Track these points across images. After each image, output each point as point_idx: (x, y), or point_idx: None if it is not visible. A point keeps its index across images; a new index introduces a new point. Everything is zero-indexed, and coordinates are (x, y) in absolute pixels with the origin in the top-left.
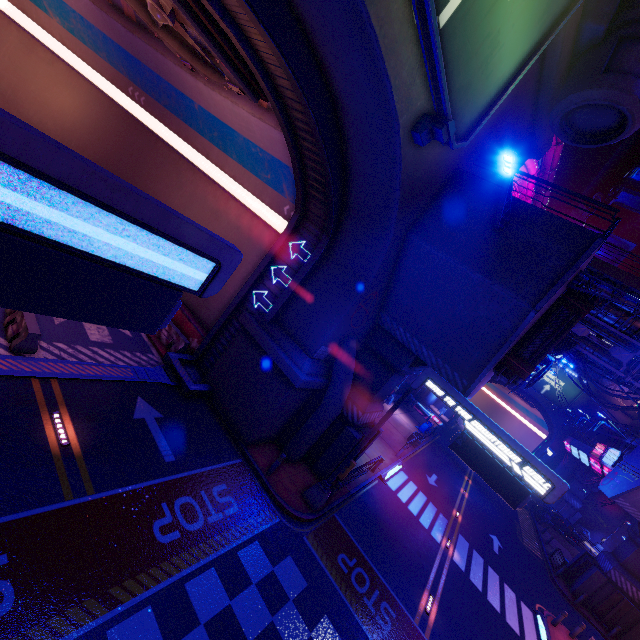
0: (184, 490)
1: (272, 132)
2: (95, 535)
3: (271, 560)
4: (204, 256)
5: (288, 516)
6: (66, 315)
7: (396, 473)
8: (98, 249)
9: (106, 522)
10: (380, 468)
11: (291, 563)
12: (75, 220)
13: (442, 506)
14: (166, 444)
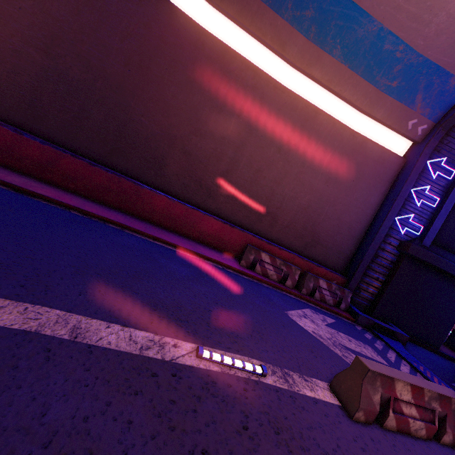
0: None
1: None
2: None
3: None
4: None
5: None
6: None
7: None
8: None
9: None
10: None
11: None
12: None
13: None
14: None
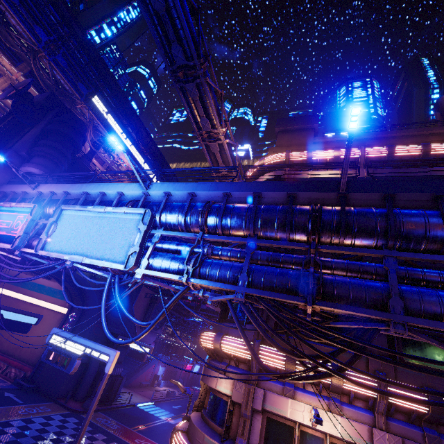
0: (28, 407)
1: (58, 284)
2: (0, 412)
3: (64, 417)
4: (36, 317)
5: (74, 412)
6: (14, 331)
7: (148, 405)
8: (20, 320)
9: (3, 411)
10: (135, 403)
11: (73, 418)
12: (18, 317)
13: (176, 412)
14: (19, 400)
